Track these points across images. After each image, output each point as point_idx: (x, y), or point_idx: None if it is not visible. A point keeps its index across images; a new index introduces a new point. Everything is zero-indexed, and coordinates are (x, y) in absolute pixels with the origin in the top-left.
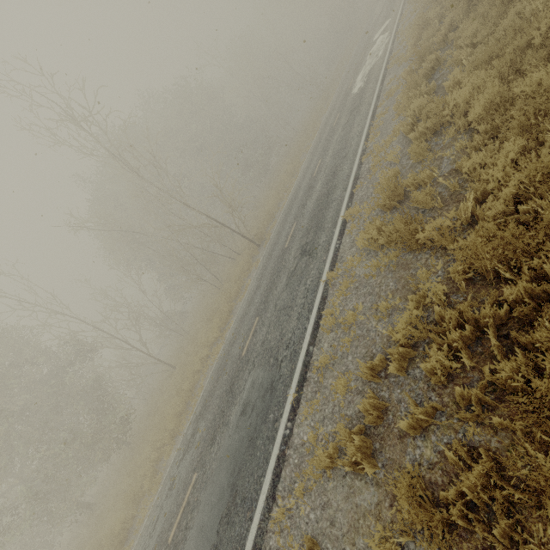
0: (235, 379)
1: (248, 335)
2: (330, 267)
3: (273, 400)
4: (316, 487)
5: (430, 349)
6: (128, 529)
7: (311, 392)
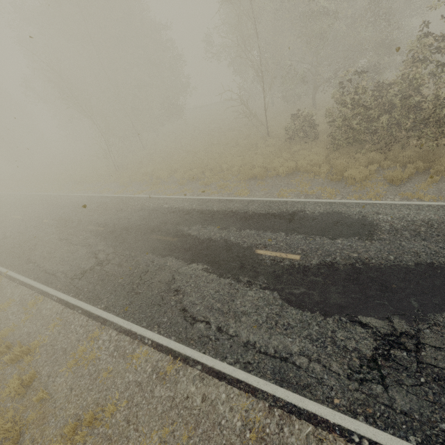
0: None
1: None
2: None
3: None
4: None
5: None
6: None
7: None
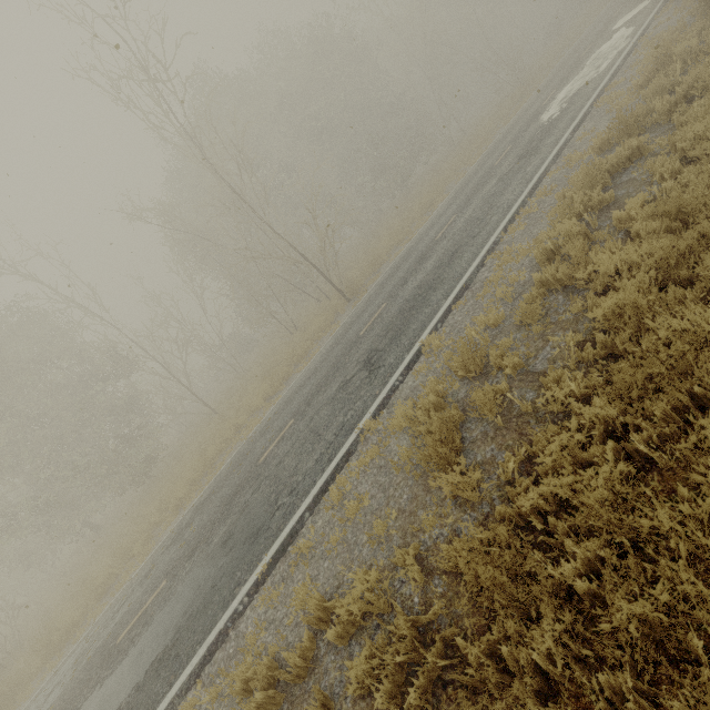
0: (240, 489)
1: (276, 438)
2: (375, 412)
3: (249, 554)
4: (228, 701)
5: (380, 631)
6: (110, 584)
7: (281, 574)
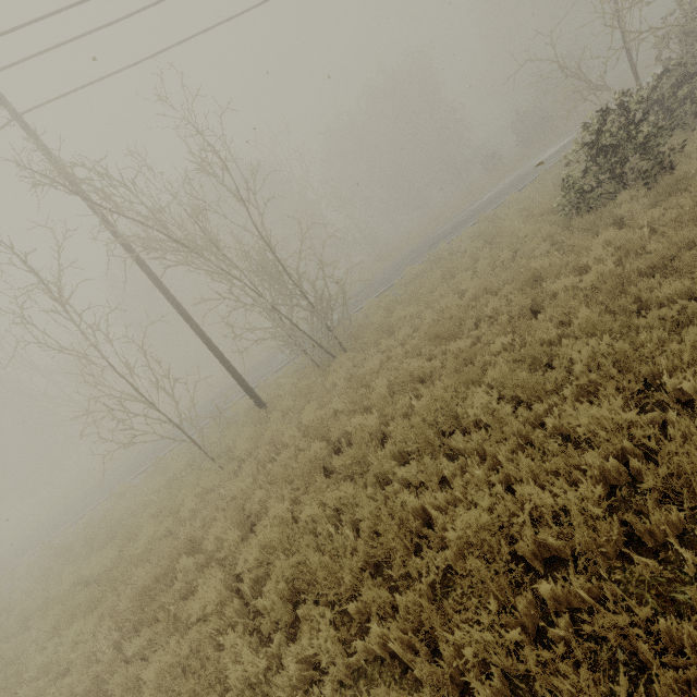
0: None
1: None
2: None
3: None
4: None
5: None
6: None
7: None
